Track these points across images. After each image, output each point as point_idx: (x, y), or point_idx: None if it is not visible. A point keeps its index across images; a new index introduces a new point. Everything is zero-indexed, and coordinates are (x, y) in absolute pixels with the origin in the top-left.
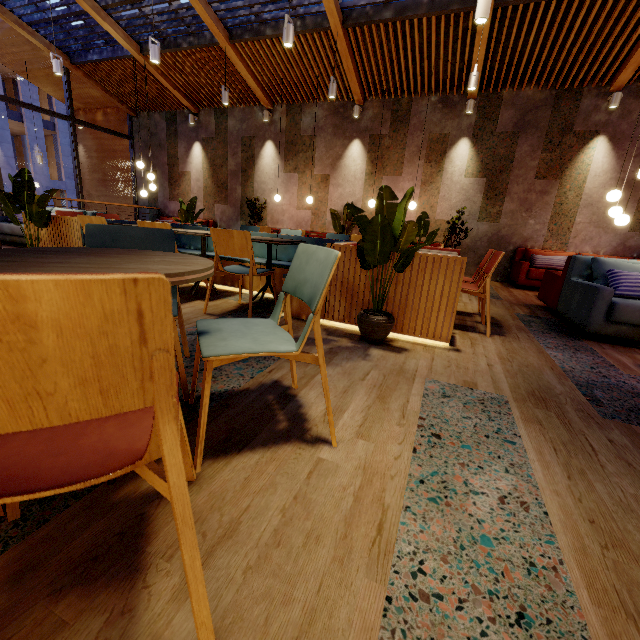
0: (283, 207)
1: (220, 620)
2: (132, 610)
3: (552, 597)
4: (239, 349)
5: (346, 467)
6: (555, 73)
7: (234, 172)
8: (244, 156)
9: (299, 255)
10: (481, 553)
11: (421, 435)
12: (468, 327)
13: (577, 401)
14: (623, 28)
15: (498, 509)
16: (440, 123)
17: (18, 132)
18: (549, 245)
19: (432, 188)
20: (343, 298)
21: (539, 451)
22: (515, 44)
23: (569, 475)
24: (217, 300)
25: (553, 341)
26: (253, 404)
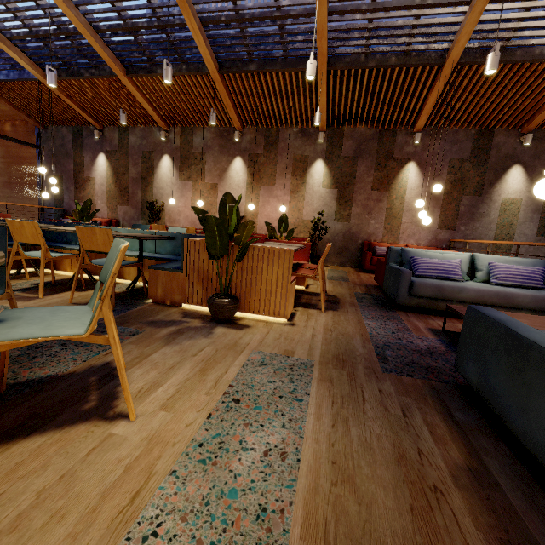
0: (179, 209)
1: None
2: None
3: (267, 538)
4: (17, 335)
5: (133, 439)
6: (376, 117)
7: (135, 179)
8: (144, 166)
9: (113, 248)
10: (222, 506)
11: (223, 401)
12: (311, 305)
13: (369, 360)
14: (415, 91)
15: (259, 462)
16: (301, 147)
17: None
18: (386, 239)
19: (299, 195)
20: (200, 284)
21: (319, 405)
22: (347, 96)
23: (334, 423)
24: (91, 290)
25: (373, 313)
26: (70, 387)
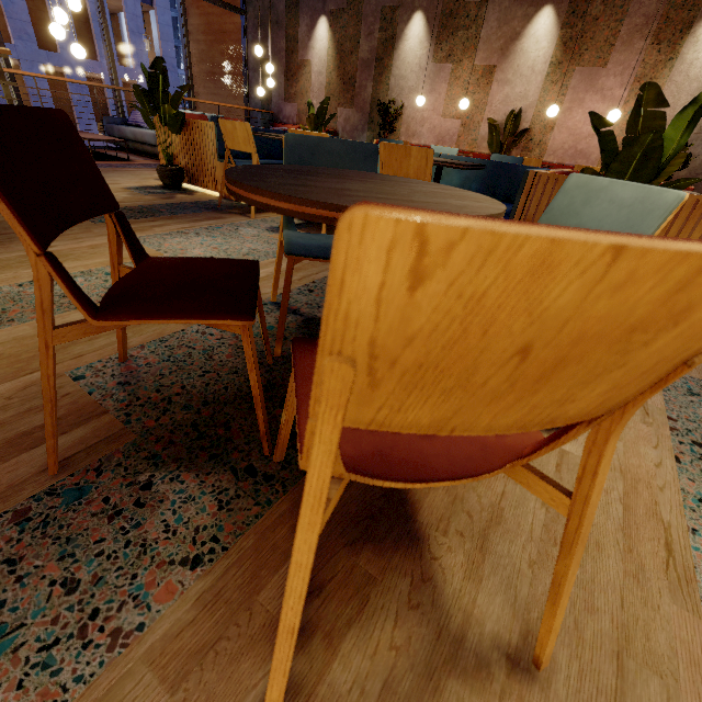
0: (424, 114)
1: (525, 612)
2: (431, 579)
3: None
4: None
5: None
6: None
7: (366, 62)
8: (382, 37)
9: (569, 191)
10: None
11: (679, 441)
12: None
13: None
14: None
15: None
16: None
17: (114, 8)
18: None
19: None
20: None
21: None
22: None
23: None
24: None
25: None
26: None
